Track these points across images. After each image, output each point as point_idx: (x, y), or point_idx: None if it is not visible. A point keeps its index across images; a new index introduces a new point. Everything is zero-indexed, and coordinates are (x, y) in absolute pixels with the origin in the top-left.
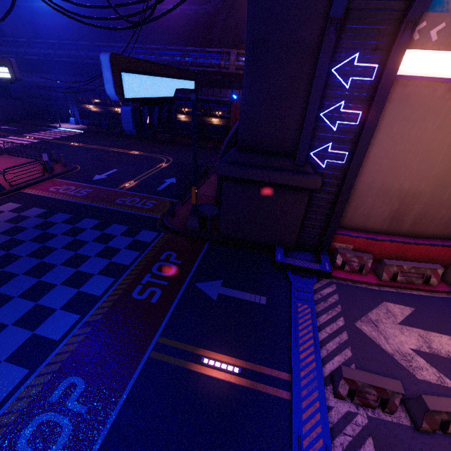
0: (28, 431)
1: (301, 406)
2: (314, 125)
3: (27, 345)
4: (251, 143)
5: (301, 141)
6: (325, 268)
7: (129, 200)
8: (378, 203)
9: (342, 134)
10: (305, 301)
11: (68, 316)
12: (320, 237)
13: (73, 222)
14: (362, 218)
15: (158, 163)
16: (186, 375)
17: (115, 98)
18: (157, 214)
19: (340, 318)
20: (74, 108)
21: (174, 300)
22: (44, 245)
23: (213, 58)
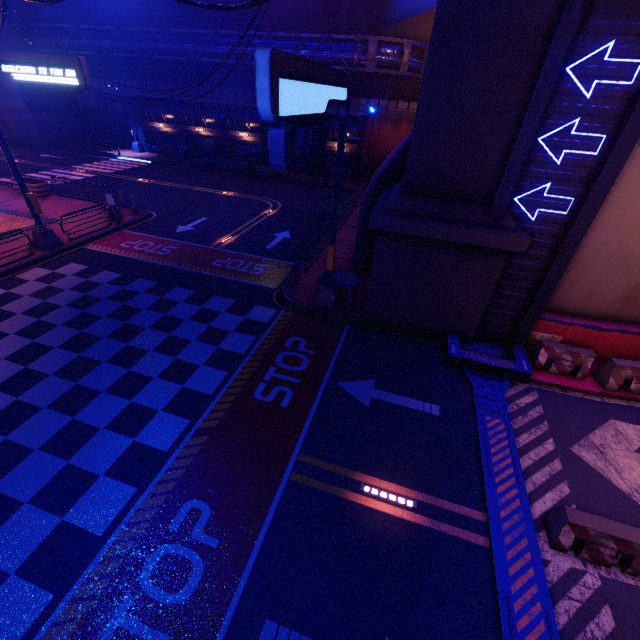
0: (150, 566)
1: (505, 558)
2: (527, 155)
3: (128, 456)
4: (423, 182)
5: (503, 180)
6: (522, 367)
7: (230, 262)
8: (608, 275)
9: (570, 169)
10: (496, 413)
11: (174, 420)
12: (513, 323)
13: (160, 292)
14: (580, 296)
15: (262, 209)
16: (342, 507)
17: (269, 117)
18: (271, 283)
19: (548, 439)
20: (137, 127)
21: (312, 405)
22: (127, 323)
23: (341, 49)
